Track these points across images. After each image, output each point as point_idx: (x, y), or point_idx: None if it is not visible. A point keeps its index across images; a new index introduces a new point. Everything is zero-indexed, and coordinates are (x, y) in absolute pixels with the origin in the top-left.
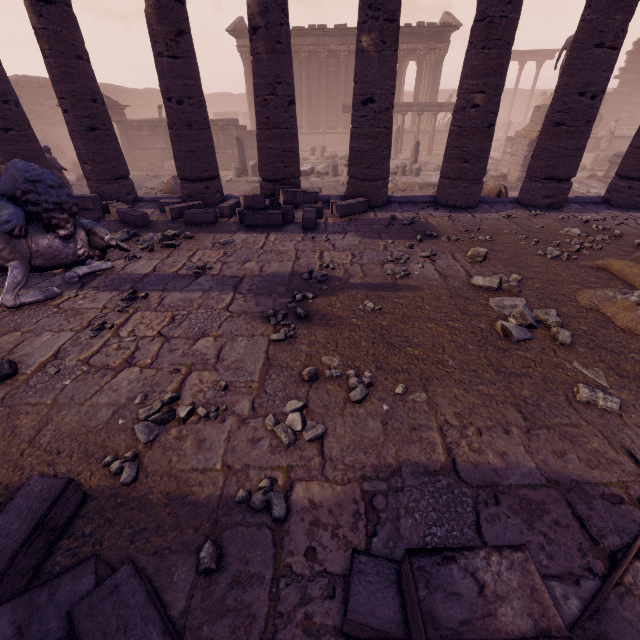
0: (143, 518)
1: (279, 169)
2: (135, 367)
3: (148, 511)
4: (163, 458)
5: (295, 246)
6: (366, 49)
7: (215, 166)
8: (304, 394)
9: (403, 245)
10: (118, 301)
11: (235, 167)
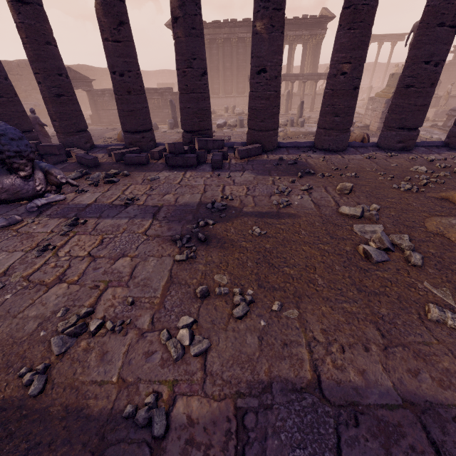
0: (40, 431)
1: (195, 123)
2: (64, 283)
3: (46, 424)
4: (69, 370)
5: (204, 181)
6: (259, 32)
7: (149, 121)
8: (196, 309)
9: (287, 180)
10: (62, 226)
11: (169, 122)
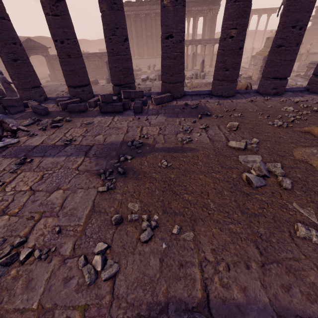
0: None
1: (121, 79)
2: (6, 215)
3: None
4: None
5: (127, 124)
6: (166, 5)
7: (87, 78)
8: (111, 235)
9: (190, 121)
10: (12, 165)
11: (106, 78)
